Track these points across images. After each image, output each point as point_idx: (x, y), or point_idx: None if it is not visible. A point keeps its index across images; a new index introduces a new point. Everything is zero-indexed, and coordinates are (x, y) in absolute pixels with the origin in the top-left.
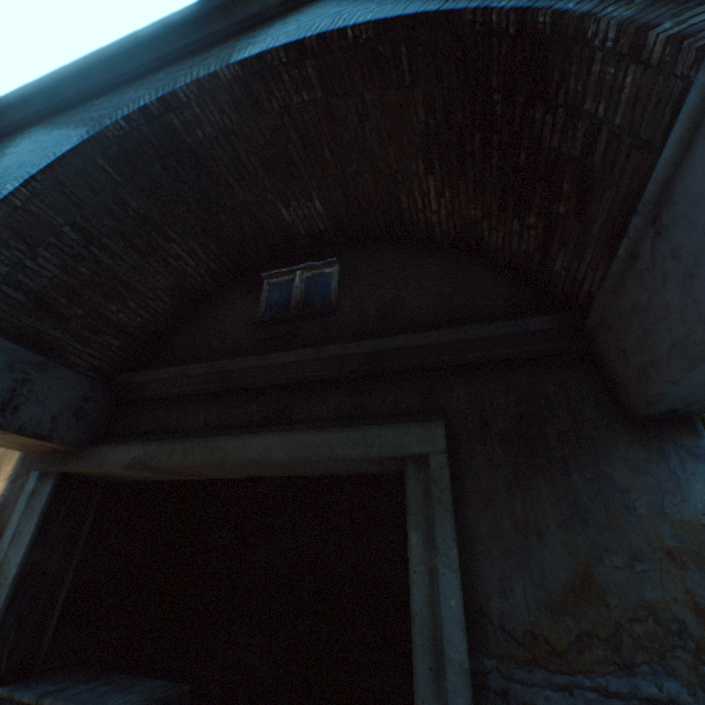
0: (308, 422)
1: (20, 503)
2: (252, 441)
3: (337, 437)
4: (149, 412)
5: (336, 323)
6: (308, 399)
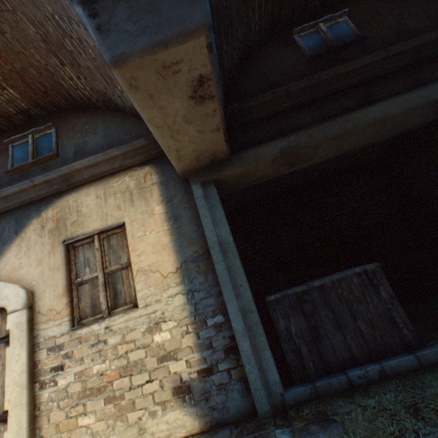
0: (390, 97)
1: (199, 204)
2: (368, 111)
3: (425, 91)
4: (259, 128)
5: (368, 46)
6: (380, 86)
